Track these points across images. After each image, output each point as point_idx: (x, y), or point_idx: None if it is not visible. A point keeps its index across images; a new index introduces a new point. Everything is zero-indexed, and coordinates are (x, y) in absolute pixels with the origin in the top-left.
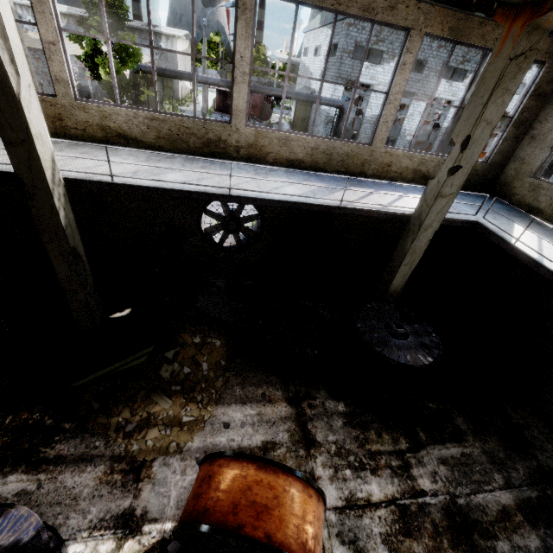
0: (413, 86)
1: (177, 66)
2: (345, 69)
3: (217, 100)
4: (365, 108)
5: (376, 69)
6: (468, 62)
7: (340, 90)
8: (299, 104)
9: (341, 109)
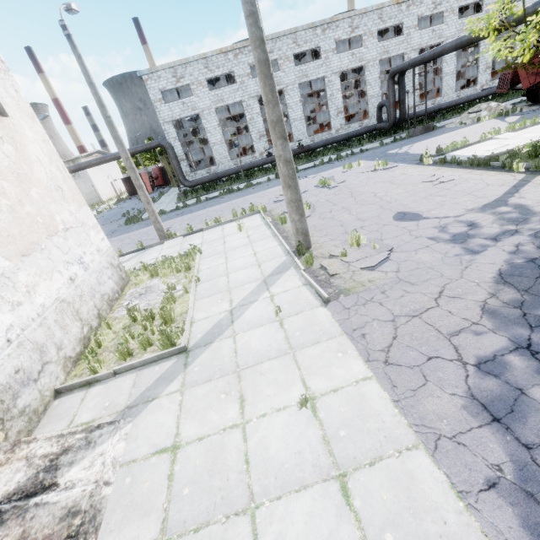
0: (236, 97)
1: (90, 178)
2: (165, 114)
3: (126, 188)
4: (205, 135)
5: (192, 101)
6: (272, 53)
7: (173, 131)
8: (164, 160)
9: (160, 146)
